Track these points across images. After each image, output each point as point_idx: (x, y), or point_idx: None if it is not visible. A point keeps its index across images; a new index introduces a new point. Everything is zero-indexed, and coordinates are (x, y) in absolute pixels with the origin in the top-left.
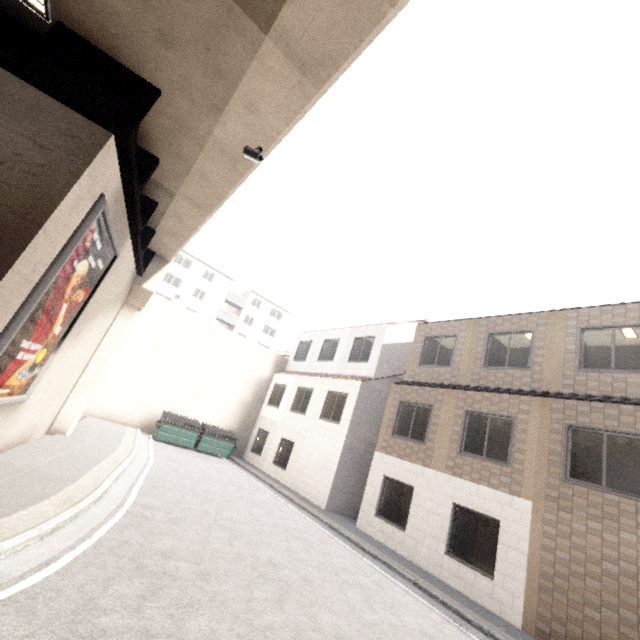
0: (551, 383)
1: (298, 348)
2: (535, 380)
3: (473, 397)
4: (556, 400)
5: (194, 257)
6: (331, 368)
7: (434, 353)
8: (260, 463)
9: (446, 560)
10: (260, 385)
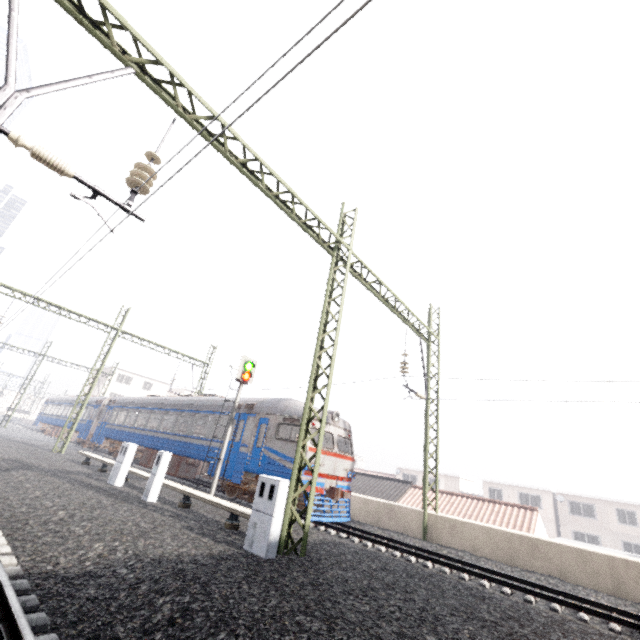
0: None
1: None
2: None
3: None
4: None
5: (134, 373)
6: None
7: None
8: None
9: None
10: None
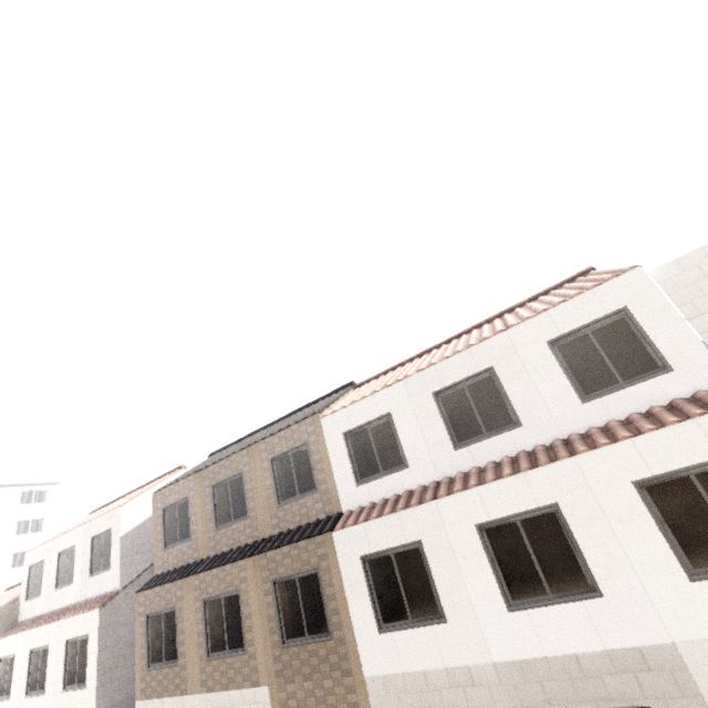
0: (265, 527)
1: (29, 577)
2: (254, 528)
3: (205, 580)
4: (261, 556)
5: None
6: (73, 594)
7: (175, 526)
8: None
9: None
10: None
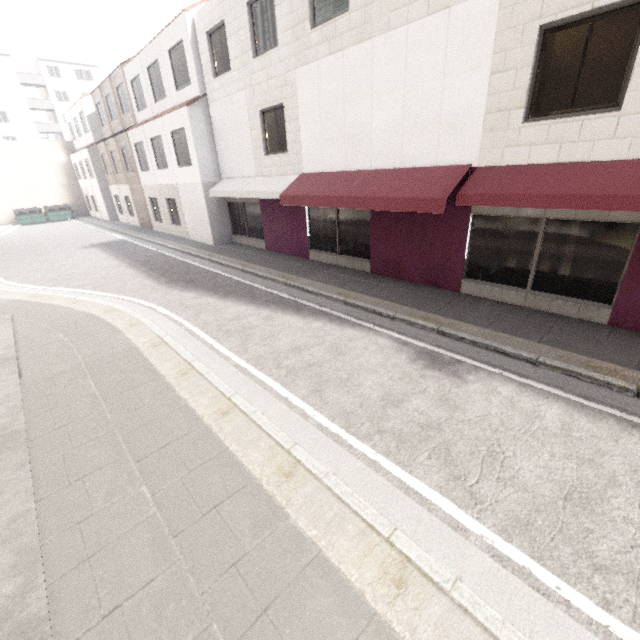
0: (122, 125)
1: (71, 130)
2: (120, 125)
3: (108, 144)
4: (116, 137)
5: None
6: (84, 142)
7: (102, 116)
8: (94, 214)
9: (130, 218)
10: (65, 169)
